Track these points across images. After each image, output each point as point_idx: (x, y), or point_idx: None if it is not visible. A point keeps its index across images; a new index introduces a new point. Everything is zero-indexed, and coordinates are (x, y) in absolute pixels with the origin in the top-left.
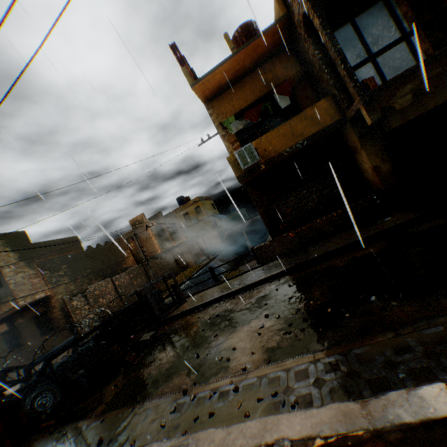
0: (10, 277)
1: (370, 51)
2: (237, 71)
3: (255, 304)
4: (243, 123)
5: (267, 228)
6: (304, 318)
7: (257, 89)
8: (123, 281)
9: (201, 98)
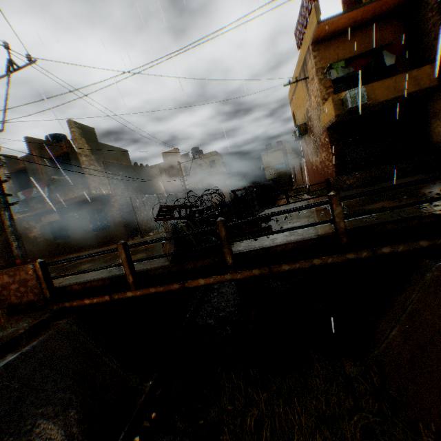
0: (85, 165)
1: None
2: (355, 23)
3: (362, 201)
4: (344, 72)
5: (335, 168)
6: (437, 193)
7: (363, 45)
8: (165, 202)
9: (315, 38)
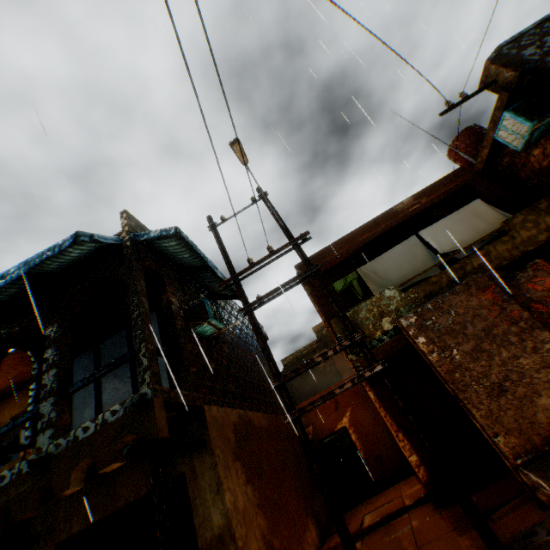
0: None
1: (97, 388)
2: (19, 376)
3: None
4: None
5: None
6: None
7: None
8: None
9: None
